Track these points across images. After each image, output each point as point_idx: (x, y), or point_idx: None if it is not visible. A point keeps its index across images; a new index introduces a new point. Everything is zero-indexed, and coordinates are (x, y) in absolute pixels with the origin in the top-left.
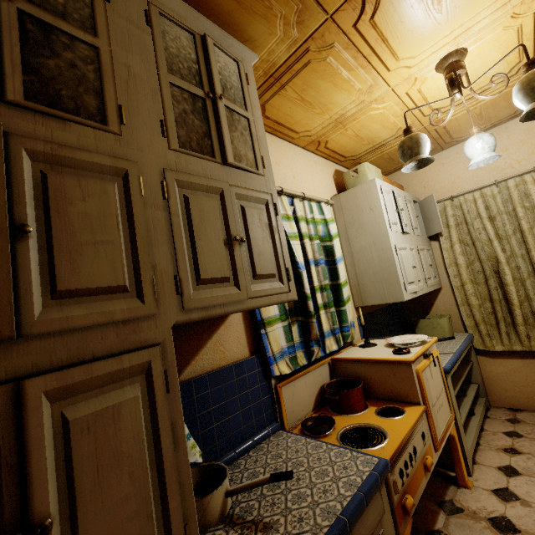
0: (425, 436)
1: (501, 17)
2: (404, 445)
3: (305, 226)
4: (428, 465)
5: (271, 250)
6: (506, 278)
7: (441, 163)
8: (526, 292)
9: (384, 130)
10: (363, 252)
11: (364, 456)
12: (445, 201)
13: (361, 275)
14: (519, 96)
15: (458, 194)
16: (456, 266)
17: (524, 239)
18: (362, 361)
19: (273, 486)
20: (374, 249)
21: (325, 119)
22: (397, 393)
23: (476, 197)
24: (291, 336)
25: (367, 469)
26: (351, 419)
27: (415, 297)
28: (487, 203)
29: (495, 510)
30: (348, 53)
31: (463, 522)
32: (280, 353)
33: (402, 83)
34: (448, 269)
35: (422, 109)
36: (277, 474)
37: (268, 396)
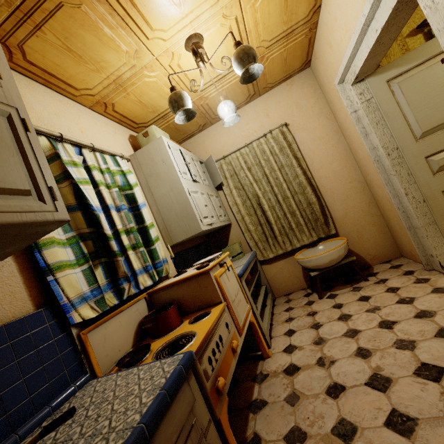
0: (229, 325)
1: (216, 14)
2: (211, 337)
3: (100, 175)
4: (234, 347)
5: (19, 164)
6: (265, 207)
7: (213, 134)
8: (277, 214)
9: (163, 100)
10: (164, 199)
11: (172, 358)
12: (221, 160)
13: (167, 218)
14: (236, 64)
15: (227, 154)
16: (237, 205)
17: (269, 180)
18: (173, 285)
19: (63, 443)
20: (172, 194)
21: (103, 79)
22: (205, 301)
23: (238, 156)
24: (93, 278)
25: (172, 367)
26: (168, 337)
27: (211, 228)
28: (245, 159)
29: (286, 362)
30: (102, 8)
31: (269, 382)
32: (80, 297)
33: (163, 54)
34: (232, 209)
35: (186, 84)
36: (53, 421)
37: (70, 349)
